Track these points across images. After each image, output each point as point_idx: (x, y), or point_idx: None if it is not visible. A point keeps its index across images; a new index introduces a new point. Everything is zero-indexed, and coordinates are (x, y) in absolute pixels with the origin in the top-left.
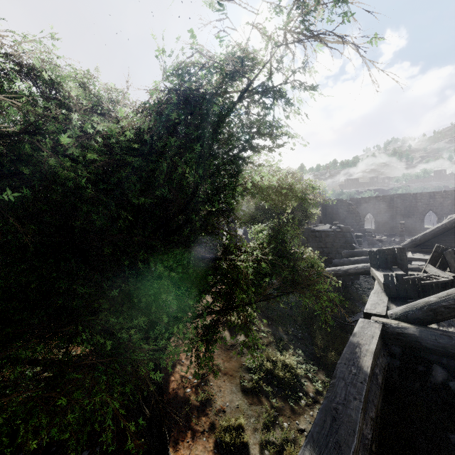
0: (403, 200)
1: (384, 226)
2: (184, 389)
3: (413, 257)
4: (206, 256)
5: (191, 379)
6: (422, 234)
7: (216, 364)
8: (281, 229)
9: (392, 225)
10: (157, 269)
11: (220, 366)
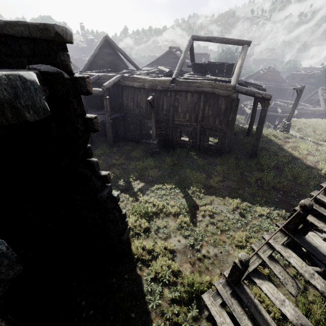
0: None
1: None
2: None
3: None
4: None
5: None
6: None
7: None
8: None
9: None
10: None
11: None
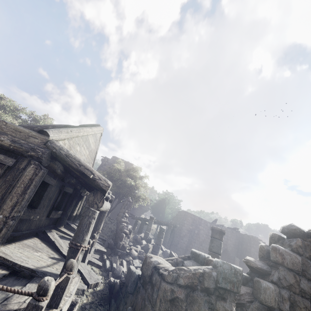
0: None
1: None
2: None
3: None
4: None
5: None
6: None
7: None
8: None
9: None
10: None
11: None
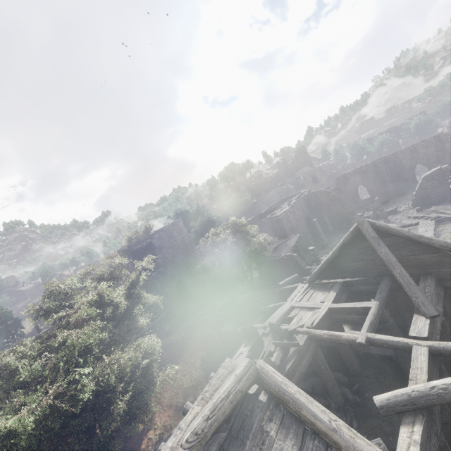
0: (386, 163)
1: (379, 192)
2: (148, 447)
3: (294, 306)
4: (104, 407)
5: (154, 439)
6: (314, 273)
7: (170, 424)
8: (143, 372)
9: (385, 189)
10: (60, 448)
11: (171, 425)
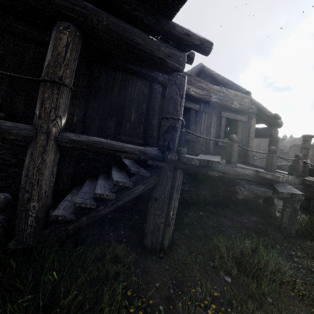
0: None
1: None
2: None
3: None
4: None
5: None
6: None
7: None
8: None
9: None
10: None
11: None
